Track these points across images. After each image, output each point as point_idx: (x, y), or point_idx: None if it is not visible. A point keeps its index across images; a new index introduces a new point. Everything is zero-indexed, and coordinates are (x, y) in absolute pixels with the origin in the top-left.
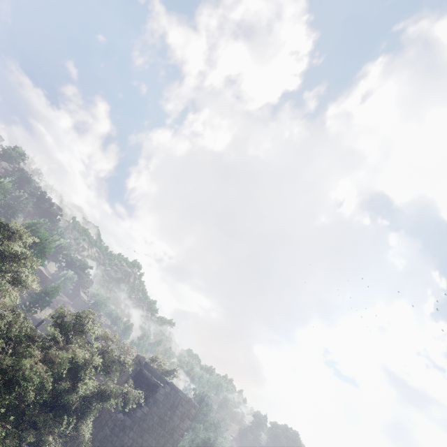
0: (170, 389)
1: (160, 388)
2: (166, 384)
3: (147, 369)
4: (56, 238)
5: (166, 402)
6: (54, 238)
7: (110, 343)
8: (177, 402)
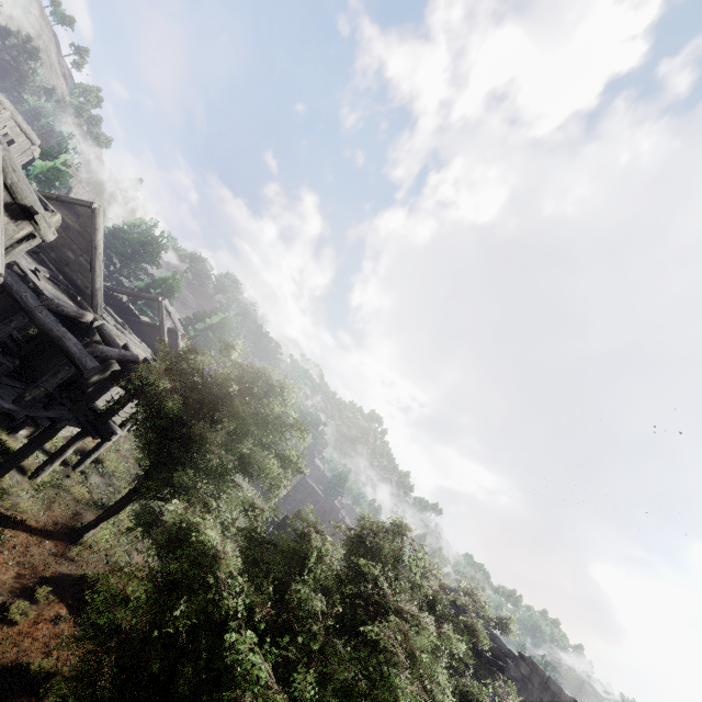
0: (529, 671)
1: (510, 666)
2: (519, 659)
3: (463, 611)
4: (298, 386)
5: (525, 696)
6: (295, 386)
7: (430, 577)
8: (546, 701)
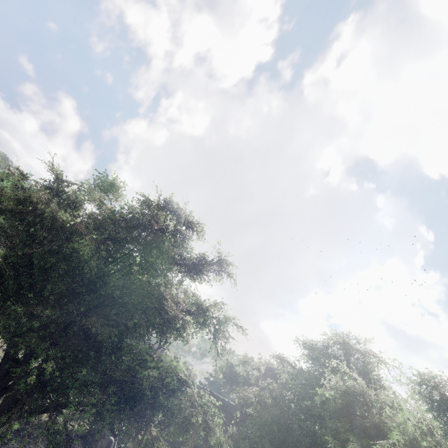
0: None
1: None
2: None
3: None
4: None
5: None
6: None
7: None
8: None
